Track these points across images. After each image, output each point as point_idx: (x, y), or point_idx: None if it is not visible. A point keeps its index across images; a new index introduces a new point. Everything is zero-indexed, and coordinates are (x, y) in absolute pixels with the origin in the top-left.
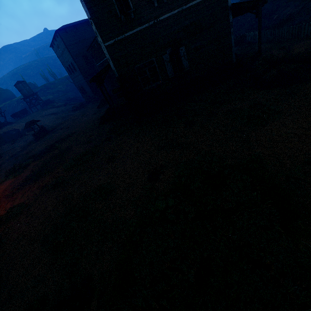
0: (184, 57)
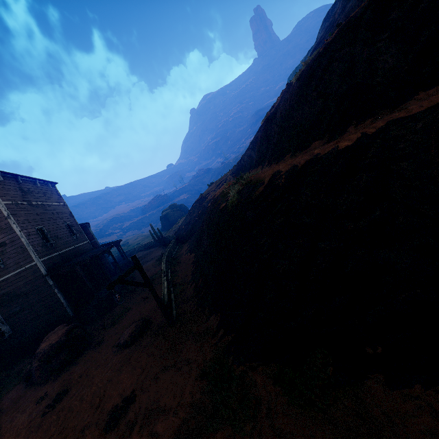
0: (3, 322)
